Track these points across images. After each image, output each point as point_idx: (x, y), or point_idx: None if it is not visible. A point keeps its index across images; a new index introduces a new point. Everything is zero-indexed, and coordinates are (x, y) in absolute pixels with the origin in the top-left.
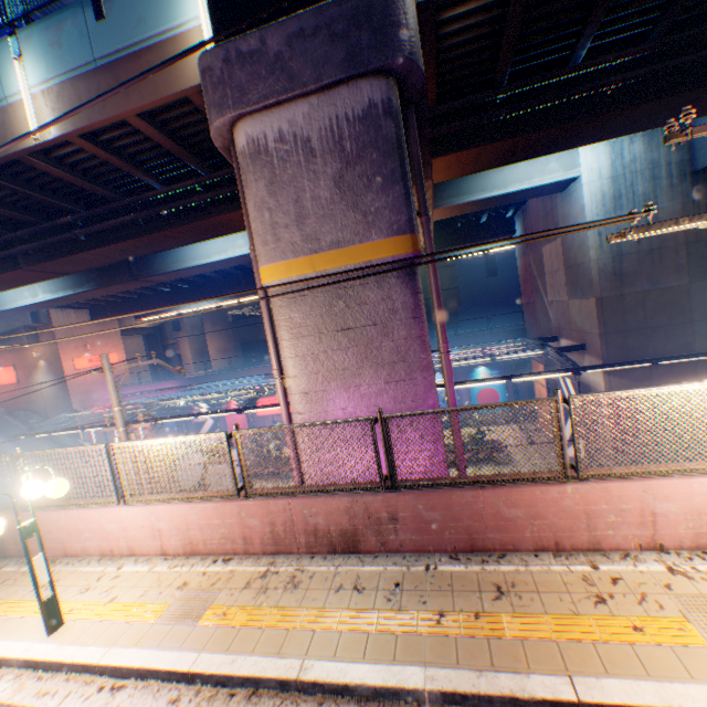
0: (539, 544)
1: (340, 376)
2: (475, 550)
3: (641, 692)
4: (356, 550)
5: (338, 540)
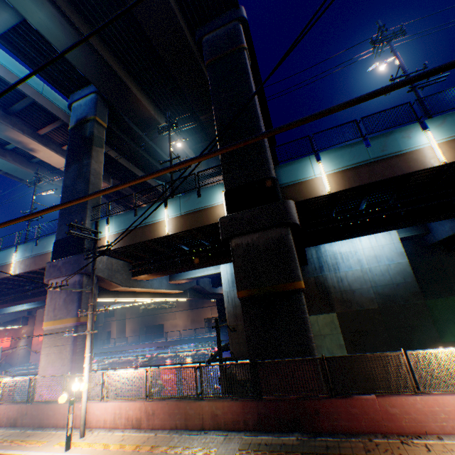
0: (54, 424)
1: (52, 361)
2: (41, 426)
3: (14, 451)
4: (17, 425)
5: (14, 421)
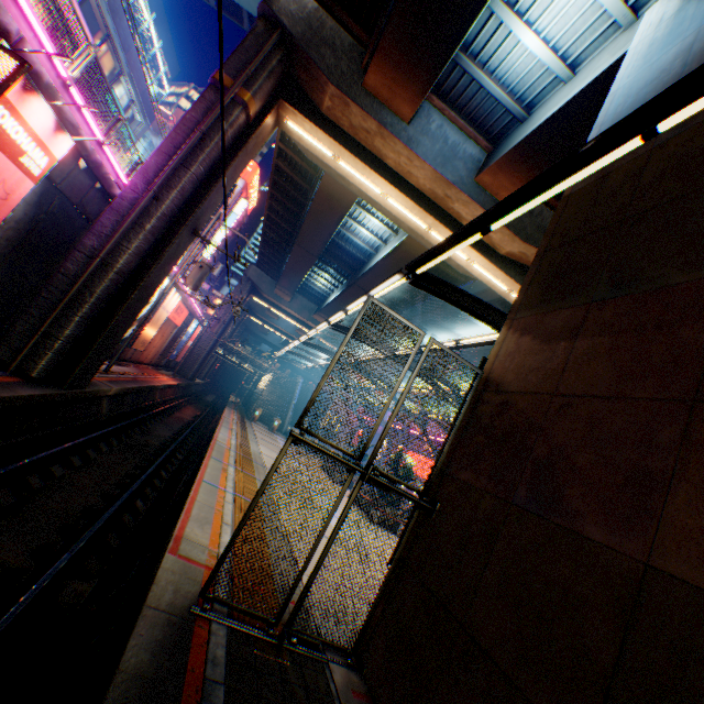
0: None
1: None
2: None
3: None
4: None
5: None
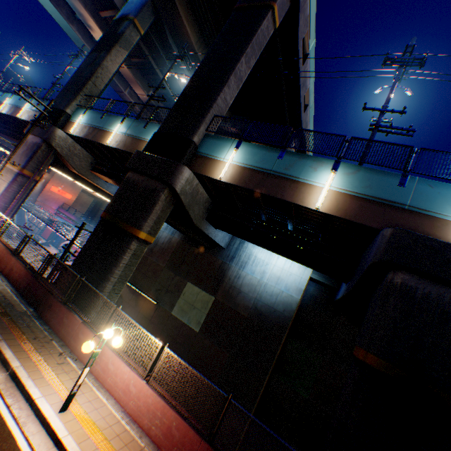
0: None
1: None
2: None
3: None
4: None
5: None
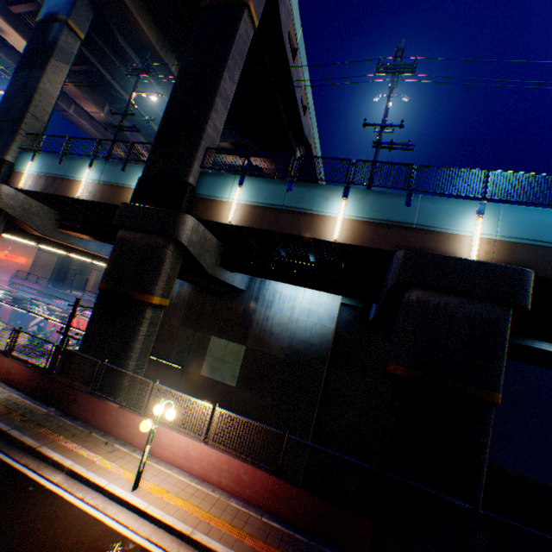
0: None
1: None
2: None
3: None
4: None
5: None
